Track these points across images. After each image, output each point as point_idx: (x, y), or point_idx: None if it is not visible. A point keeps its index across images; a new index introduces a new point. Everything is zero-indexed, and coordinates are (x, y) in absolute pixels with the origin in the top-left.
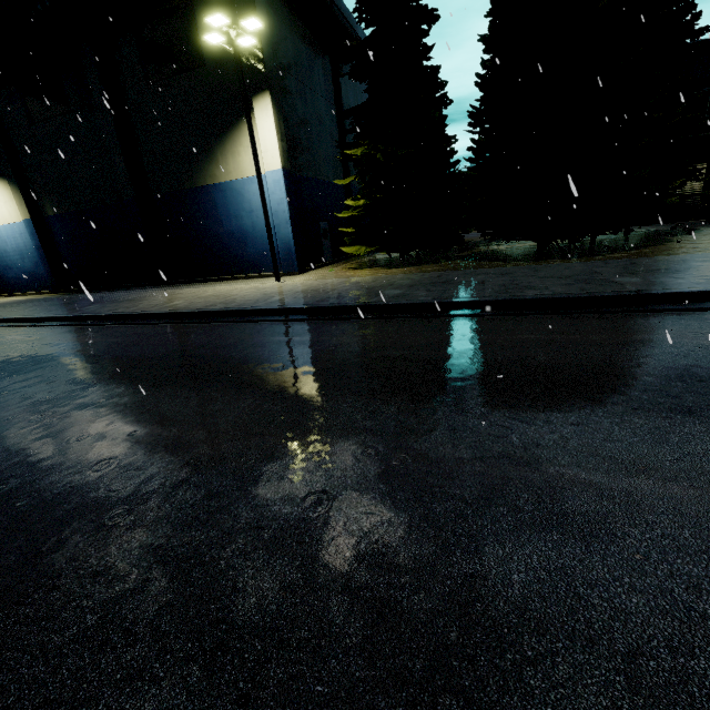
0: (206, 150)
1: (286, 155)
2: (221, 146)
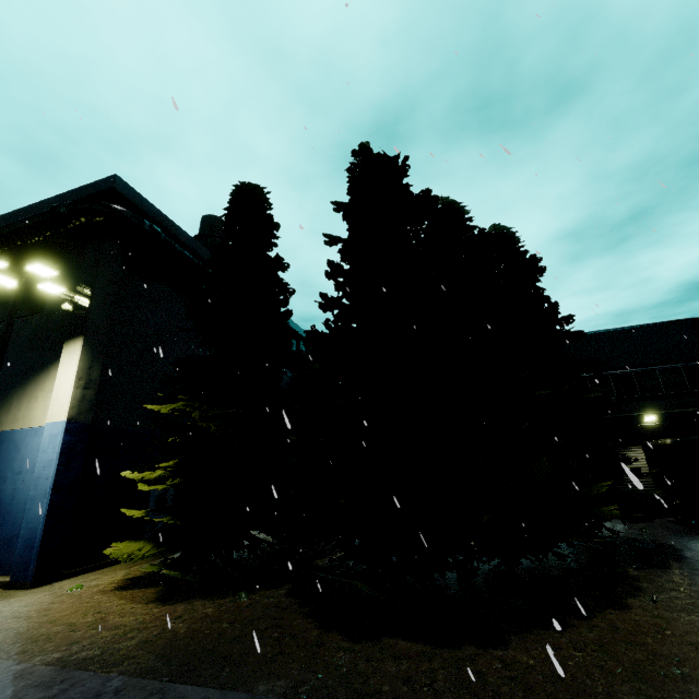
0: (6, 392)
1: (89, 405)
2: (22, 389)
